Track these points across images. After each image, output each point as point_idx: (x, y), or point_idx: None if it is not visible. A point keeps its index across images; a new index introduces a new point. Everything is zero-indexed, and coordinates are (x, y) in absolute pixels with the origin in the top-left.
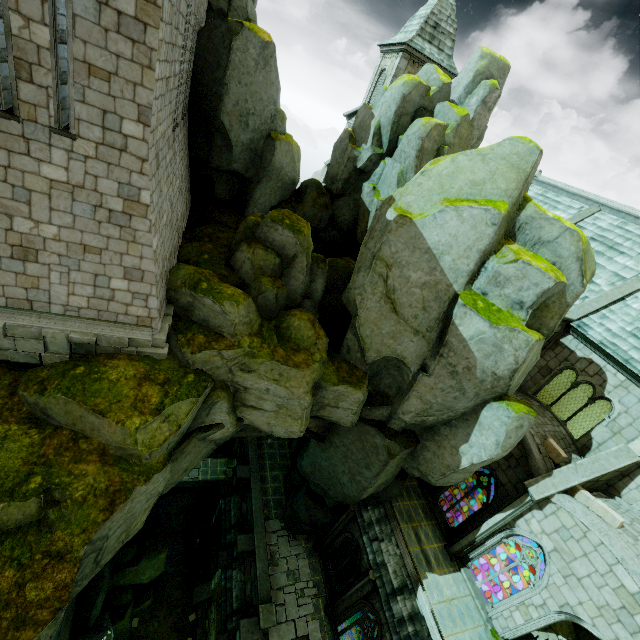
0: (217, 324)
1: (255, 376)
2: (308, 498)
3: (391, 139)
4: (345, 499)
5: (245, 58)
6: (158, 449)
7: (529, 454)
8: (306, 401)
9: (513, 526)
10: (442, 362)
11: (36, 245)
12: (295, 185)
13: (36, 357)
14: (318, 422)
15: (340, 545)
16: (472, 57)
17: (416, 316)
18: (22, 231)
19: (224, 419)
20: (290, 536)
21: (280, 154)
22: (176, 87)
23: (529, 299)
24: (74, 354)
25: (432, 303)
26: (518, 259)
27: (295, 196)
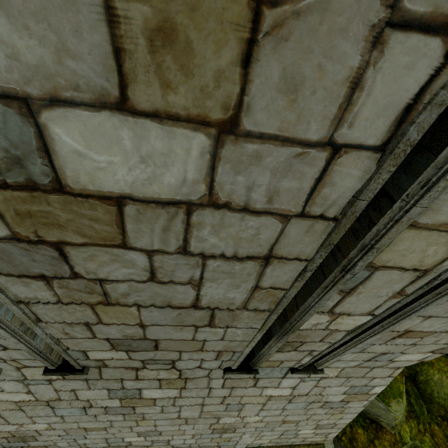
0: (373, 412)
1: None
2: None
3: None
4: None
5: None
6: None
7: None
8: None
9: None
10: None
11: (236, 426)
12: None
13: None
14: None
15: None
16: None
17: None
18: (226, 422)
19: None
20: None
21: None
22: None
23: None
24: None
25: None
26: None
27: None
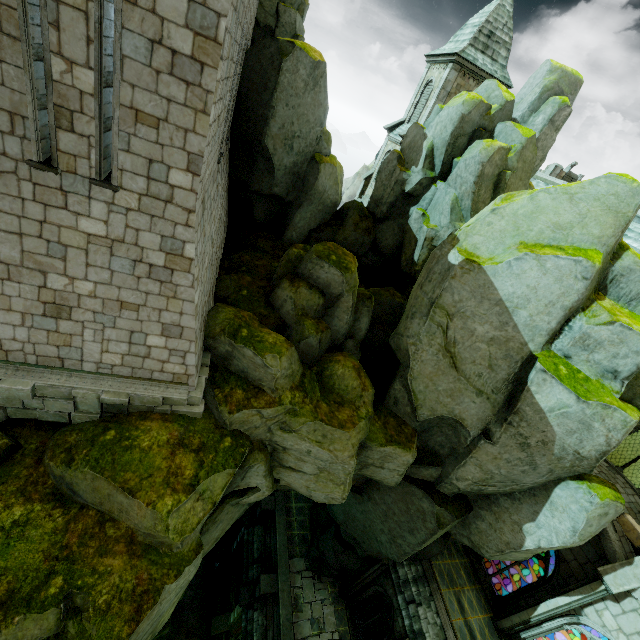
0: (257, 377)
1: (296, 436)
2: (336, 541)
3: (445, 162)
4: (380, 554)
5: (294, 79)
6: (191, 534)
7: (602, 532)
8: (351, 466)
9: (579, 613)
10: (510, 431)
11: (70, 302)
12: (336, 207)
13: (65, 416)
14: (357, 475)
15: (370, 597)
16: (538, 71)
17: (480, 374)
18: (56, 288)
19: (260, 482)
20: (315, 578)
21: (324, 177)
22: (224, 118)
23: (626, 368)
24: (105, 413)
25: (500, 361)
26: (615, 321)
27: (335, 218)
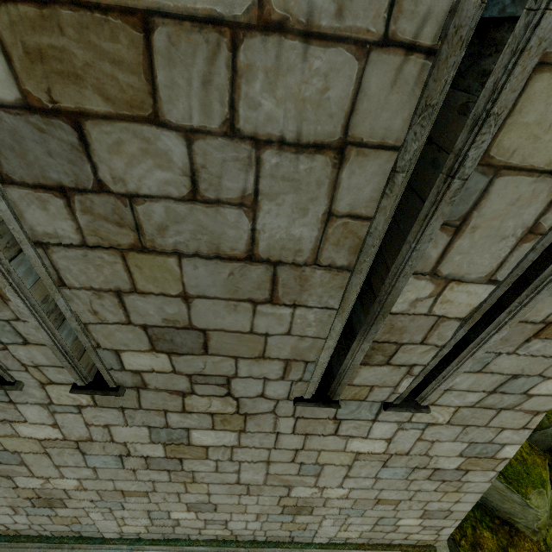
0: (504, 509)
1: None
2: None
3: None
4: None
5: None
6: None
7: None
8: None
9: None
10: None
11: (313, 503)
12: None
13: None
14: None
15: None
16: None
17: None
18: (299, 495)
19: None
20: None
21: None
22: None
23: None
24: None
25: None
26: None
27: None
